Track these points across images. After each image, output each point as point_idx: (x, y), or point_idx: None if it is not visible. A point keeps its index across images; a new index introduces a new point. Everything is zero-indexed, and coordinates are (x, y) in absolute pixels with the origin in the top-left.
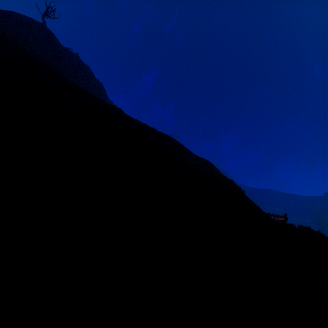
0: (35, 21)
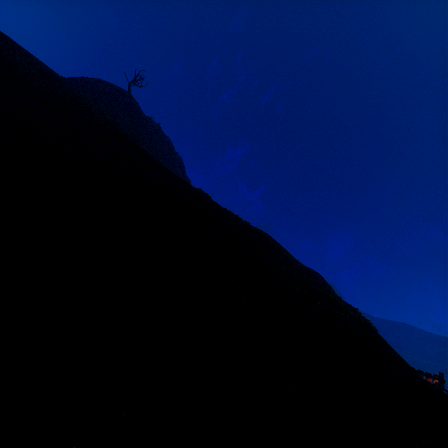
0: (121, 89)
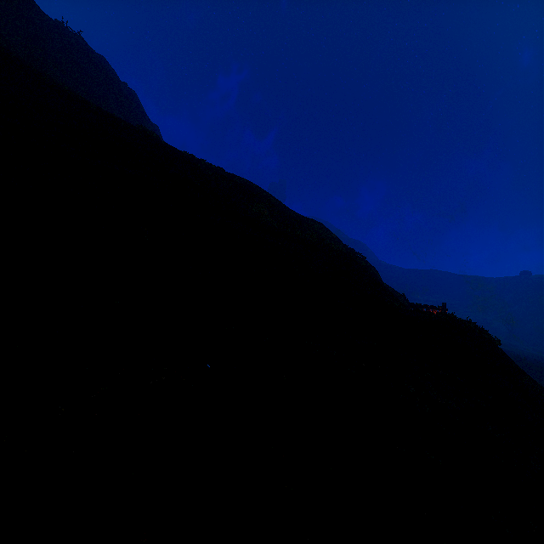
0: None
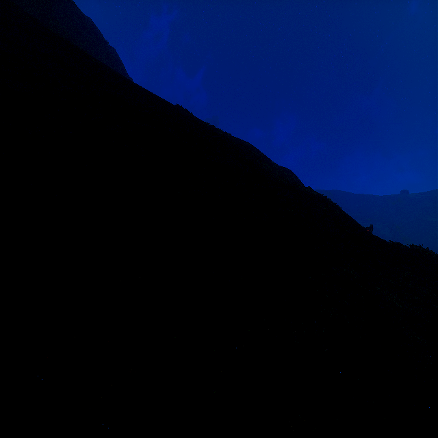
0: None
